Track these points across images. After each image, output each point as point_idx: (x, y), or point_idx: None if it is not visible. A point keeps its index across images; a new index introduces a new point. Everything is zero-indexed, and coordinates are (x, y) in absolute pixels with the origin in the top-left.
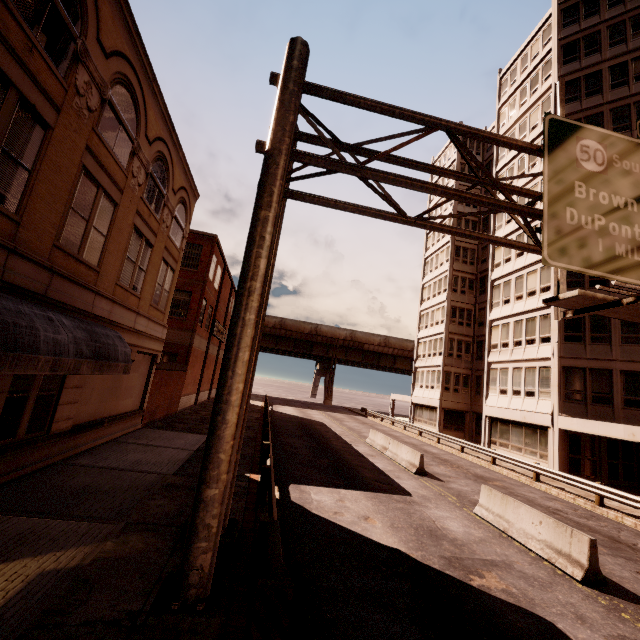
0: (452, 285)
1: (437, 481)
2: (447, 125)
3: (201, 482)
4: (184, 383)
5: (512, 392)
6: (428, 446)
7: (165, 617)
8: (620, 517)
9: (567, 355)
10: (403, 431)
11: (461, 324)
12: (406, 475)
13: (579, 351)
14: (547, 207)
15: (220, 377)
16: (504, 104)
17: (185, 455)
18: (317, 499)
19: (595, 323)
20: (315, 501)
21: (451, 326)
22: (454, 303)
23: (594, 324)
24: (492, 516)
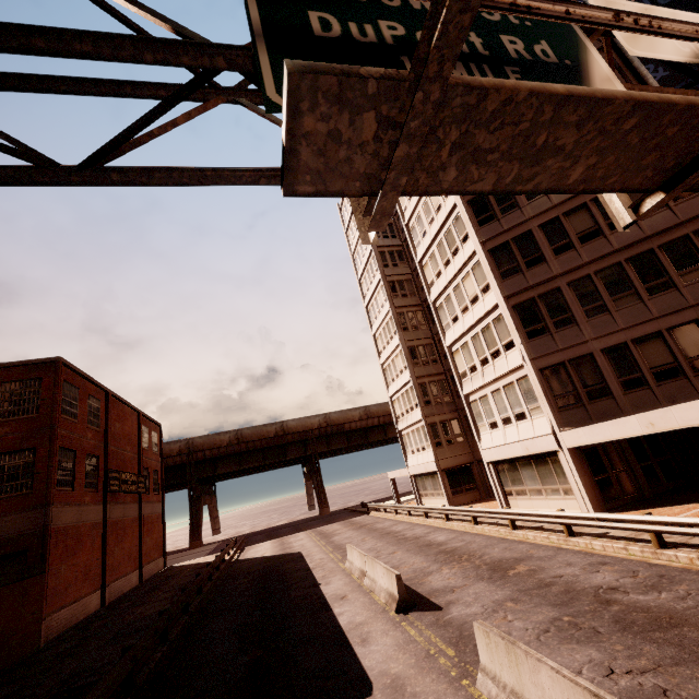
0: (400, 324)
1: (430, 614)
2: None
3: None
4: (46, 593)
5: (502, 422)
6: (435, 532)
7: None
8: (696, 559)
9: (538, 354)
10: (408, 518)
11: (426, 363)
12: (382, 624)
13: (548, 344)
14: (258, 12)
15: None
16: None
17: None
18: None
19: (551, 306)
20: None
21: (416, 369)
22: (410, 343)
23: (550, 308)
24: (505, 696)
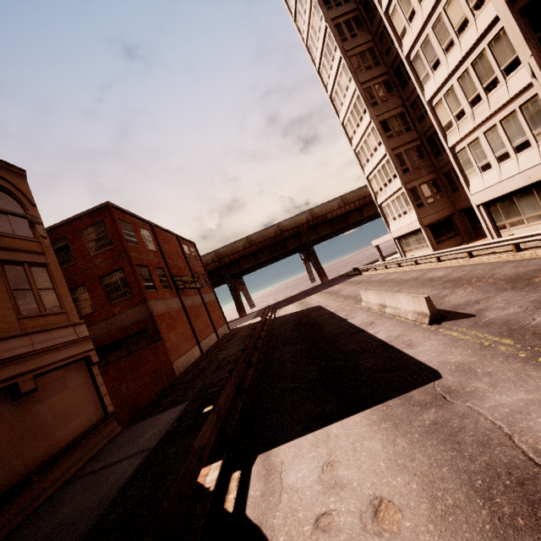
0: (369, 100)
1: (464, 320)
2: None
3: None
4: (167, 350)
5: (497, 160)
6: (430, 272)
7: None
8: None
9: None
10: (399, 269)
11: (400, 133)
12: (419, 333)
13: None
14: None
15: None
16: None
17: (133, 468)
18: (290, 483)
19: None
20: (285, 493)
21: (390, 142)
22: (381, 117)
23: None
24: None
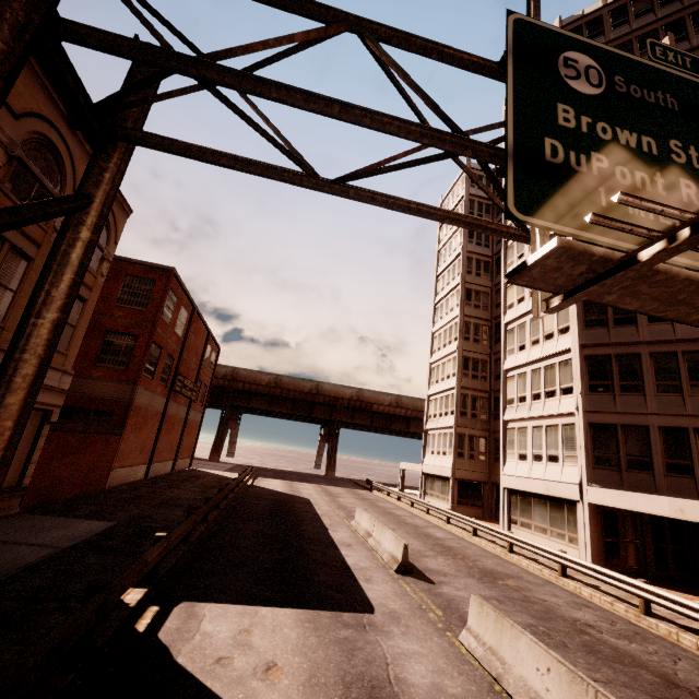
0: (463, 332)
1: (424, 583)
2: (357, 21)
3: None
4: (118, 451)
5: (532, 457)
6: (434, 528)
7: None
8: (675, 633)
9: (593, 409)
10: (409, 508)
11: (475, 377)
12: (382, 575)
13: (607, 403)
14: (513, 134)
15: None
16: None
17: (38, 557)
18: (207, 630)
19: (624, 369)
20: (200, 635)
21: (464, 380)
22: (466, 353)
23: (623, 370)
24: (482, 650)
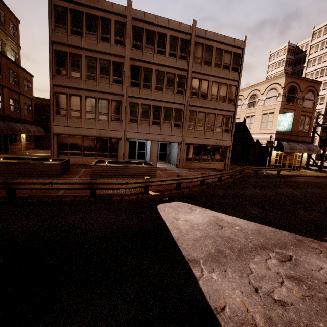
0: None
1: None
2: None
3: (323, 161)
4: None
5: None
6: None
7: (323, 170)
8: None
9: (322, 136)
10: None
11: None
12: None
13: (325, 135)
14: None
15: (324, 151)
16: (313, 45)
17: None
18: None
19: None
20: None
21: None
22: None
23: None
24: None
